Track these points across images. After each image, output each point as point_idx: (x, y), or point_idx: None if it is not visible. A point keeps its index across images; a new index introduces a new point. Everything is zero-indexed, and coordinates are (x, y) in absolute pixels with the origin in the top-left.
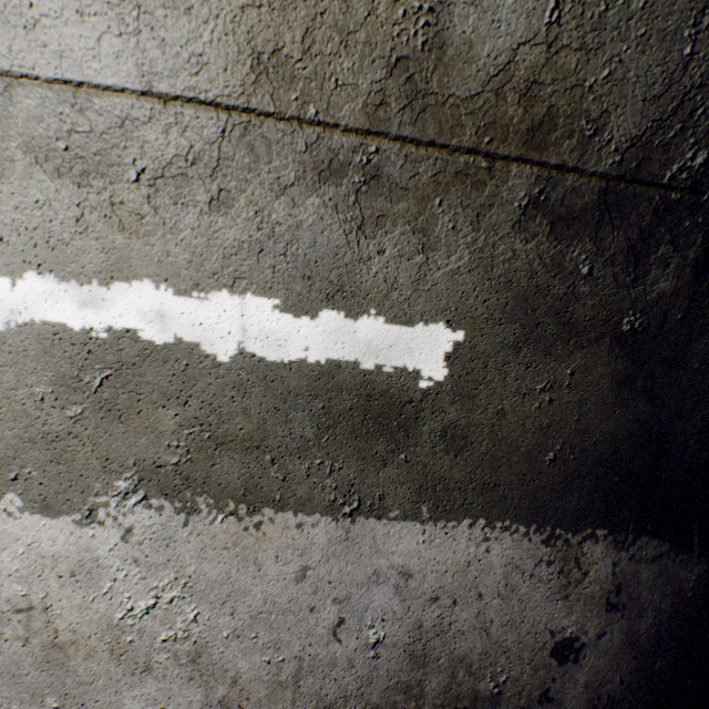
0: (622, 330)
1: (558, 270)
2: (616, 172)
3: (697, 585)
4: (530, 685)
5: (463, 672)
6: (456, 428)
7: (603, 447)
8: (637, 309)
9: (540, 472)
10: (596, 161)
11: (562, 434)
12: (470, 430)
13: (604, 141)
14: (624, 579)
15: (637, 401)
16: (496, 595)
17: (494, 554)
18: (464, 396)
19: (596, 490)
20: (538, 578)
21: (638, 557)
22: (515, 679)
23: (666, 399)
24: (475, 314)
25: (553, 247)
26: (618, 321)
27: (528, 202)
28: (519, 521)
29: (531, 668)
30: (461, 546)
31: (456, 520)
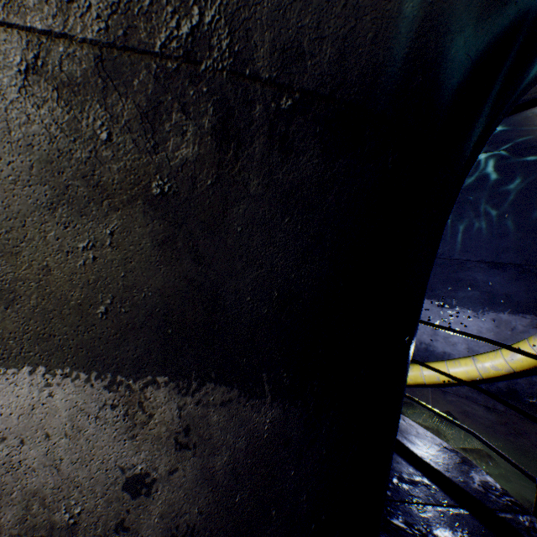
0: (154, 194)
1: (79, 135)
2: (107, 39)
3: (274, 427)
4: (106, 516)
5: (38, 505)
6: (4, 282)
7: (154, 301)
8: (165, 174)
9: (94, 324)
10: (83, 27)
11: (111, 290)
12: (18, 284)
13: (85, 7)
14: (193, 422)
15: (183, 260)
16: (65, 436)
17: (59, 398)
18: (8, 252)
19: (153, 341)
20: (105, 421)
21: (207, 402)
22: (91, 511)
23: (214, 259)
24: (3, 175)
25: (67, 113)
26: (149, 185)
27: (29, 67)
28: (79, 368)
29: (105, 501)
30: (25, 391)
31: (17, 367)
